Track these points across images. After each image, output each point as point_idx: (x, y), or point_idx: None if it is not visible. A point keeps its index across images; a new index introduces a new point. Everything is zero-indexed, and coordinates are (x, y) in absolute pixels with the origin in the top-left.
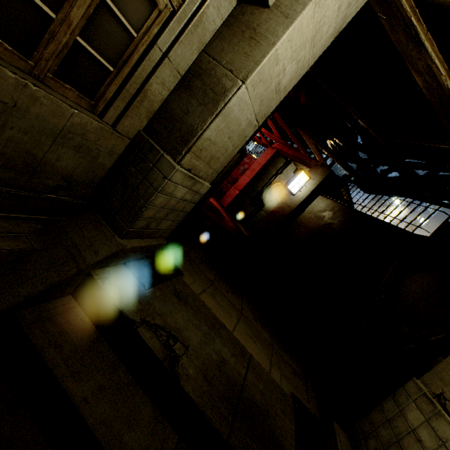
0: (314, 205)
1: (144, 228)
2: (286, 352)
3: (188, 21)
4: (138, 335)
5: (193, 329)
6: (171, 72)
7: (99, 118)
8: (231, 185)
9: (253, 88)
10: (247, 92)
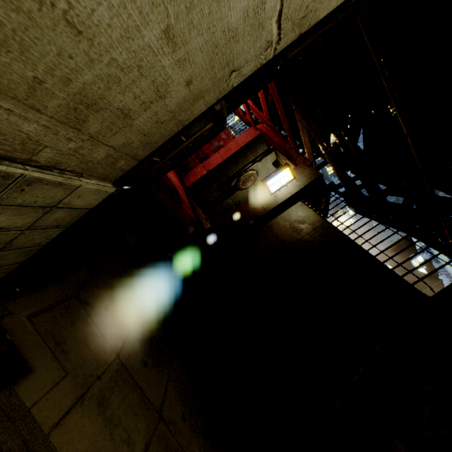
0: (292, 212)
1: None
2: None
3: None
4: None
5: None
6: None
7: None
8: (200, 161)
9: None
10: None
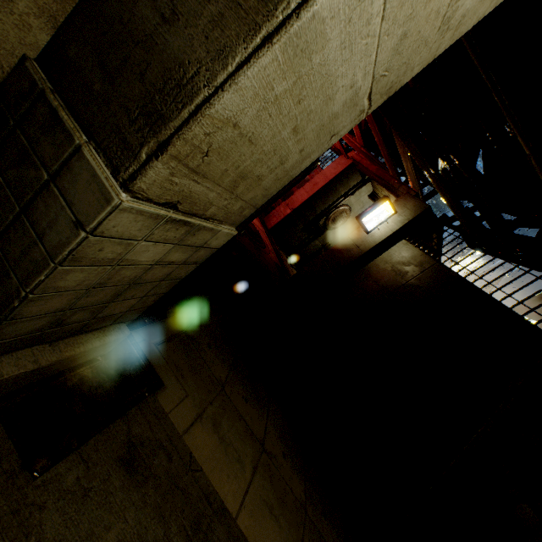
0: (394, 252)
1: (48, 328)
2: (326, 515)
3: None
4: None
5: None
6: None
7: None
8: (282, 199)
9: None
10: None
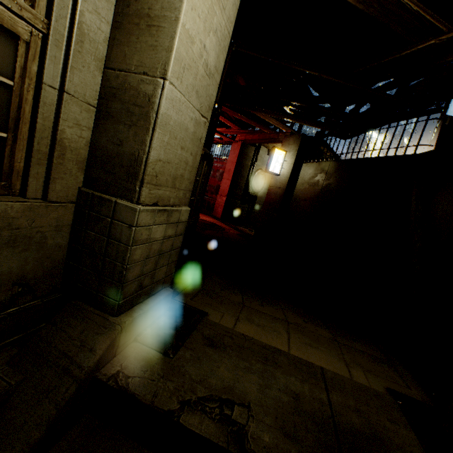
0: (303, 175)
1: (138, 291)
2: (354, 340)
3: (68, 40)
4: (184, 428)
5: (245, 376)
6: (80, 107)
7: (22, 197)
8: (216, 194)
9: (180, 81)
10: (174, 88)
